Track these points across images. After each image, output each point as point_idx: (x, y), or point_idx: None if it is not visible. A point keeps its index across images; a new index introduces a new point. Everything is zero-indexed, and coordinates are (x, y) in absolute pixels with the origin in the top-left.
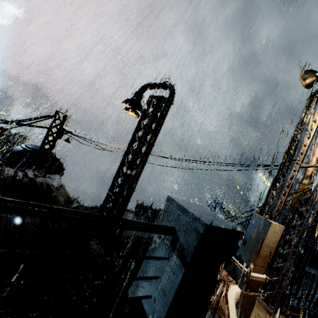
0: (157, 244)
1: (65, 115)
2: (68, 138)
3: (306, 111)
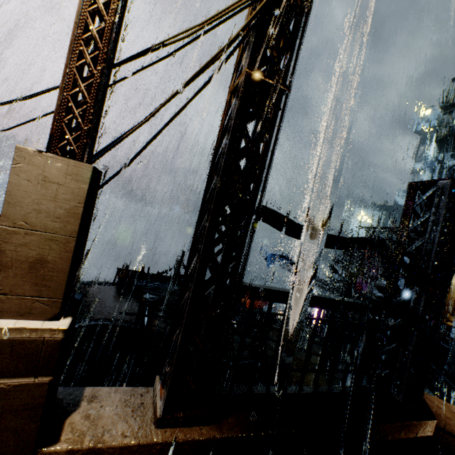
0: None
1: None
2: None
3: None
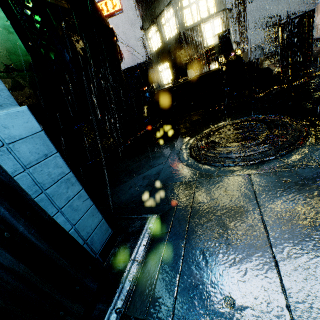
0: None
1: None
2: None
3: None
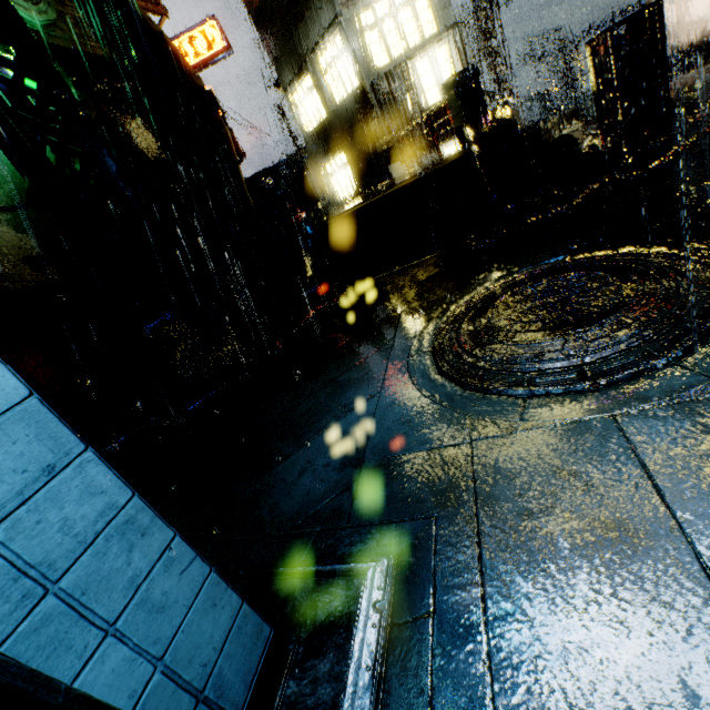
0: None
1: None
2: None
3: None
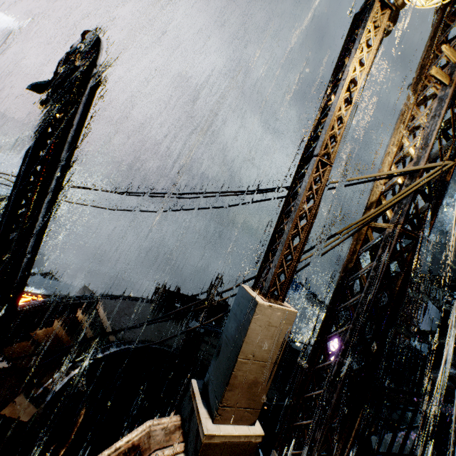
0: None
1: None
2: None
3: (346, 45)
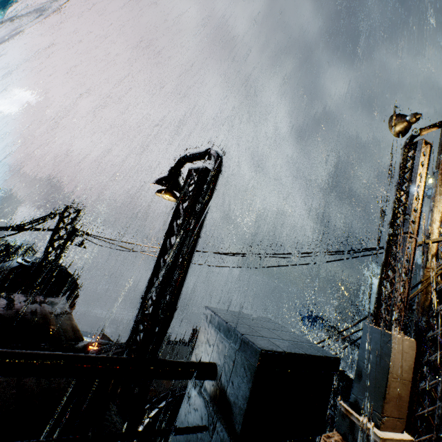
0: (191, 400)
1: (78, 210)
2: (83, 242)
3: (405, 163)
